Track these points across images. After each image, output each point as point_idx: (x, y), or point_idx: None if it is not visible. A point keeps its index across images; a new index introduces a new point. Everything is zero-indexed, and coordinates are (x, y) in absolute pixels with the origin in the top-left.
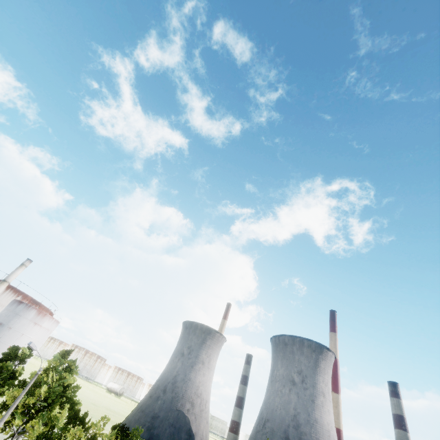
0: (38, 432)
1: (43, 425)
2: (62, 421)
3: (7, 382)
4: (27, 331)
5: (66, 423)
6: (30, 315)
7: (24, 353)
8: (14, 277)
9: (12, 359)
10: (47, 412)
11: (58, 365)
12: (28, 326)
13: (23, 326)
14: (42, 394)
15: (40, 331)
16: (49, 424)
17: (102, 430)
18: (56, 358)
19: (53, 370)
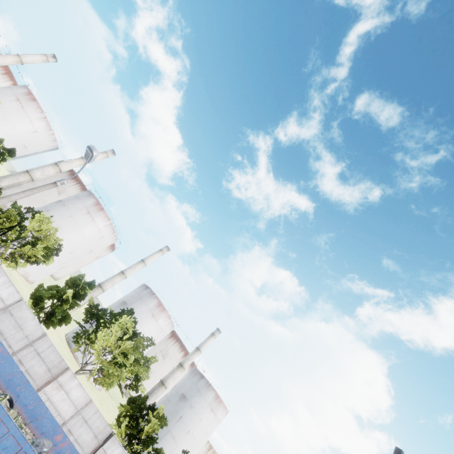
0: None
1: None
2: None
3: None
4: (204, 417)
5: None
6: (209, 396)
7: None
8: (205, 347)
9: None
10: None
11: None
12: (206, 411)
13: (201, 409)
14: None
15: (213, 421)
16: None
17: None
18: None
19: None
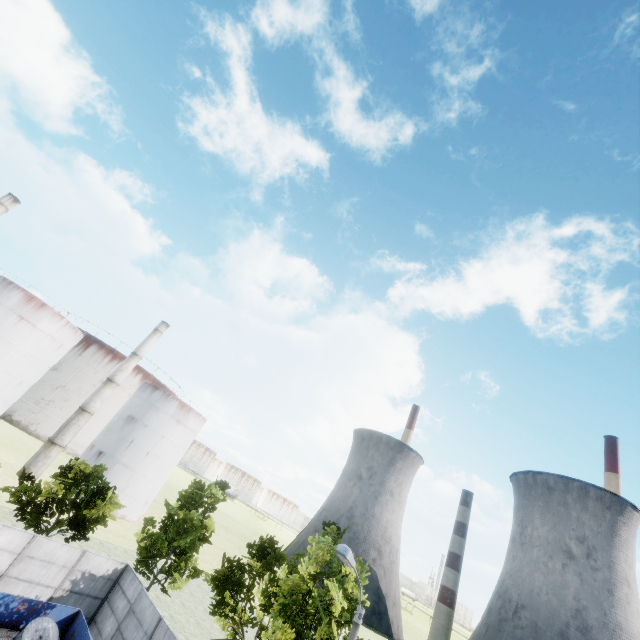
0: None
1: None
2: None
3: (194, 548)
4: (169, 432)
5: None
6: (170, 408)
7: (214, 496)
8: (147, 349)
9: (197, 506)
10: None
11: (327, 560)
12: (169, 425)
13: (162, 425)
14: None
15: (184, 433)
16: None
17: None
18: (322, 544)
19: (331, 578)
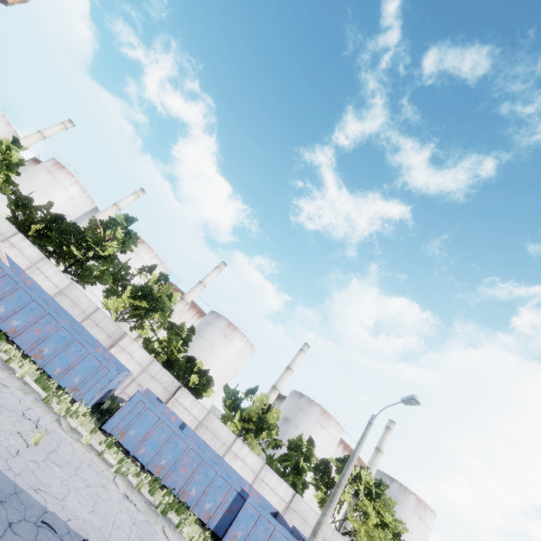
0: None
1: None
2: None
3: None
4: (414, 528)
5: None
6: (410, 502)
7: None
8: (385, 445)
9: None
10: None
11: None
12: (413, 520)
13: (407, 519)
14: None
15: (425, 530)
16: None
17: None
18: None
19: None
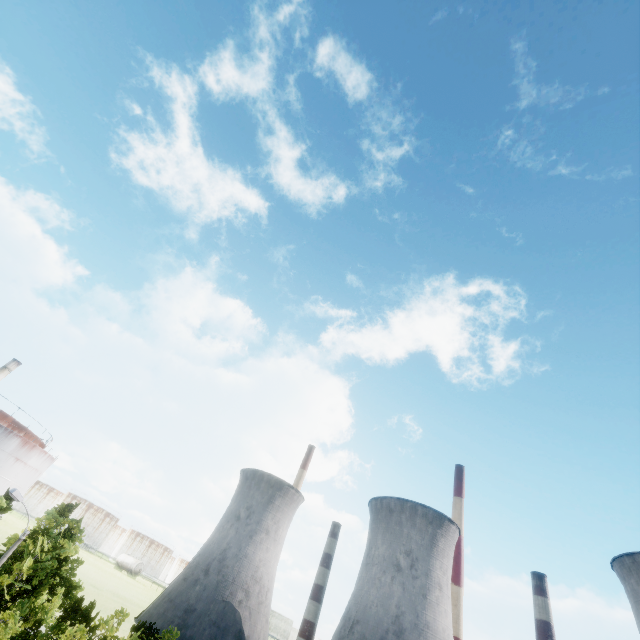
0: (13, 631)
1: (22, 620)
2: (53, 614)
3: None
4: (4, 471)
5: (60, 618)
6: (10, 445)
7: None
8: None
9: None
10: (29, 599)
11: (52, 526)
12: (5, 463)
13: None
14: (24, 571)
15: (23, 472)
16: (31, 618)
17: (116, 630)
18: (51, 516)
19: (45, 535)
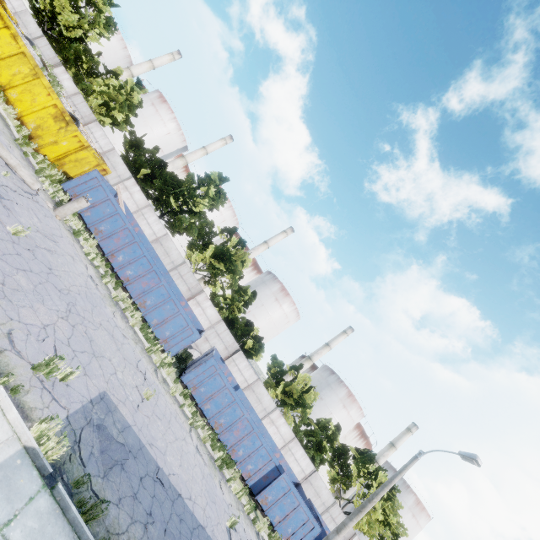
0: None
1: None
2: None
3: None
4: (405, 521)
5: None
6: (408, 499)
7: None
8: (401, 443)
9: None
10: None
11: None
12: (406, 515)
13: (401, 512)
14: None
15: (415, 527)
16: None
17: None
18: None
19: None
